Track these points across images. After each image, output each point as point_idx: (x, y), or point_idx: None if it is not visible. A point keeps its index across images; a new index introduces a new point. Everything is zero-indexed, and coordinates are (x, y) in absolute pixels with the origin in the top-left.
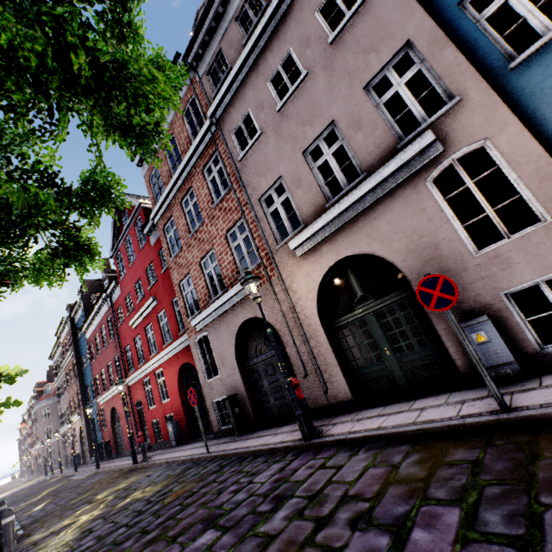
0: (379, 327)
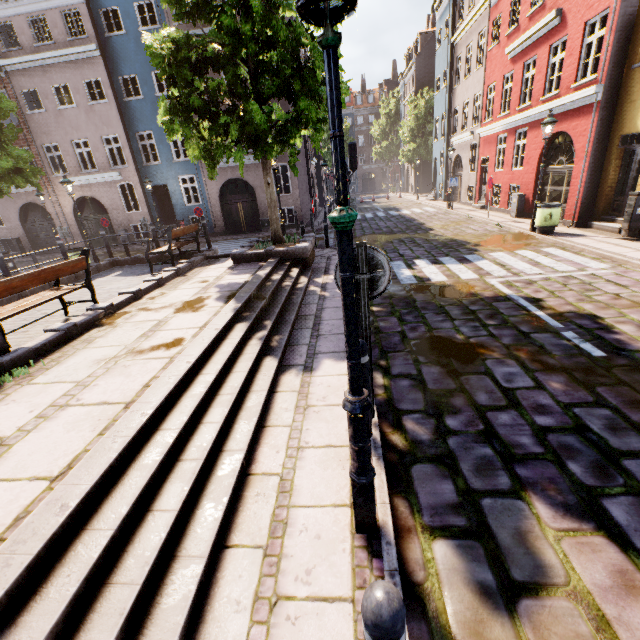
0: (99, 224)
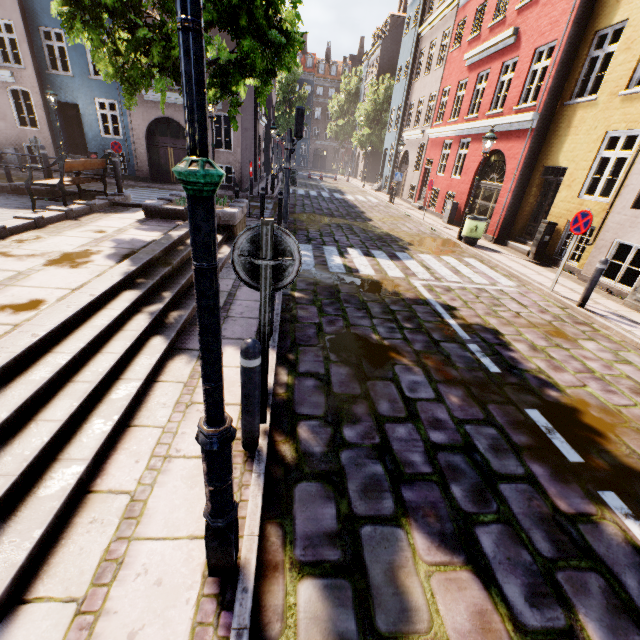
0: None
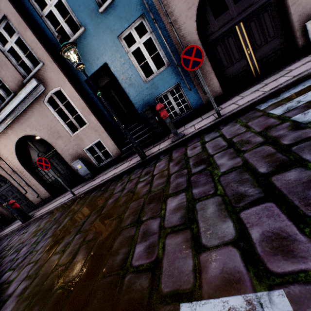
0: (51, 165)
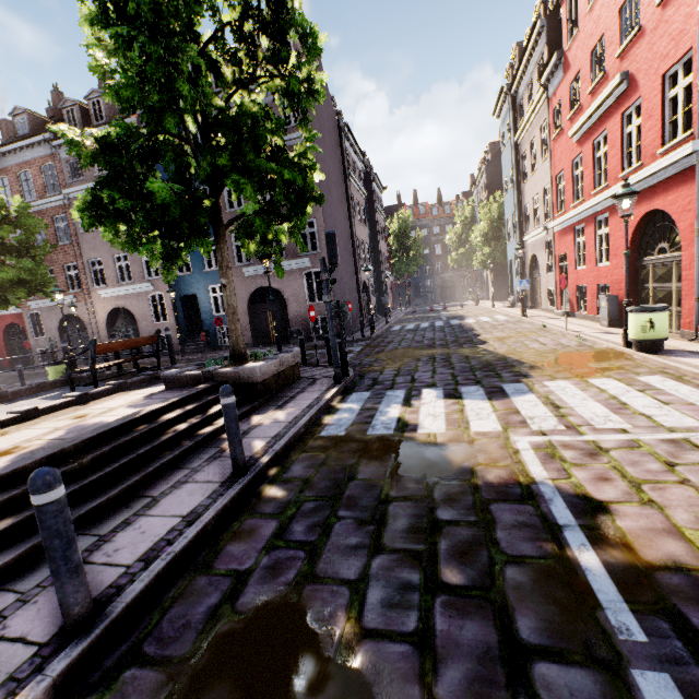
0: None
